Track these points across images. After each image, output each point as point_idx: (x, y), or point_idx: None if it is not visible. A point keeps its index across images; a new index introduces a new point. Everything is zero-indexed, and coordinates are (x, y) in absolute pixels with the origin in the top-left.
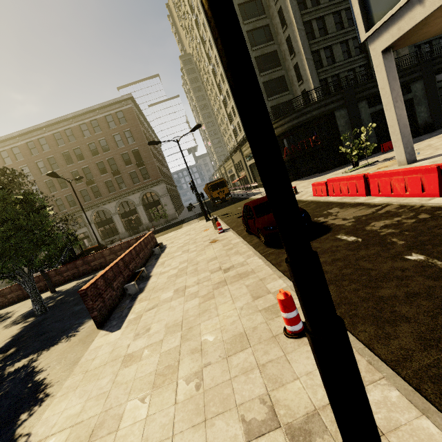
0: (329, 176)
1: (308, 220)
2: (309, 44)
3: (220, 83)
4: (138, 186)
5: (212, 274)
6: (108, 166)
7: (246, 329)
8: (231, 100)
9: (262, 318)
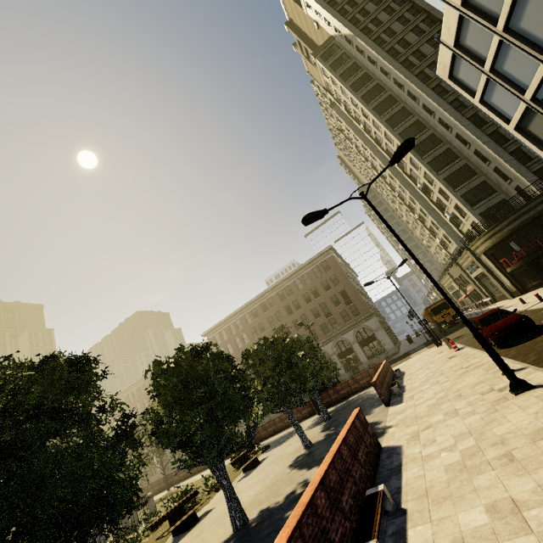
0: None
1: (528, 323)
2: (502, 148)
3: (410, 204)
4: (350, 323)
5: (456, 371)
6: (320, 310)
7: (482, 379)
8: (427, 216)
9: (491, 375)
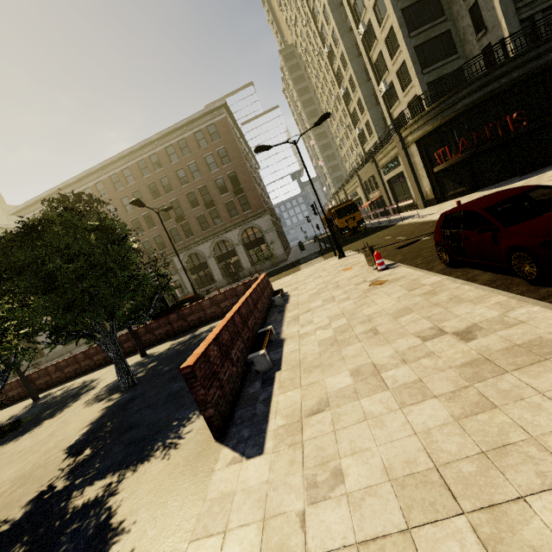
0: None
1: None
2: None
3: (339, 70)
4: (236, 219)
5: (428, 342)
6: (199, 196)
7: None
8: (356, 91)
9: None
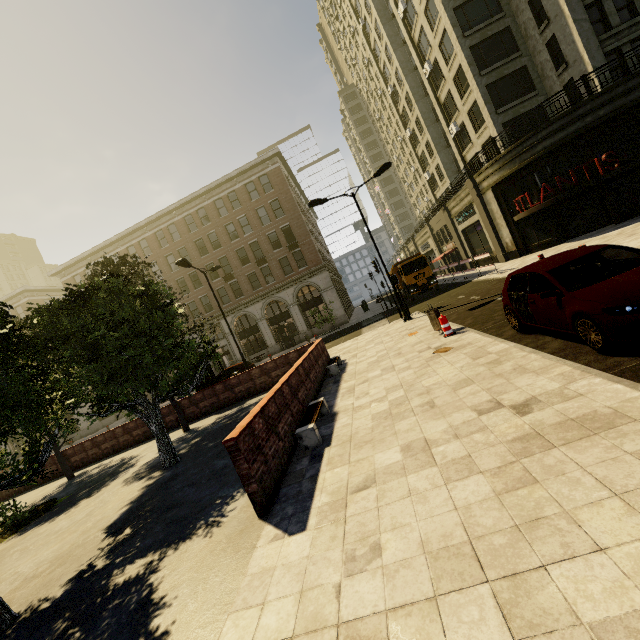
0: None
1: None
2: None
3: (405, 111)
4: (291, 277)
5: (484, 416)
6: (250, 252)
7: None
8: (424, 133)
9: None
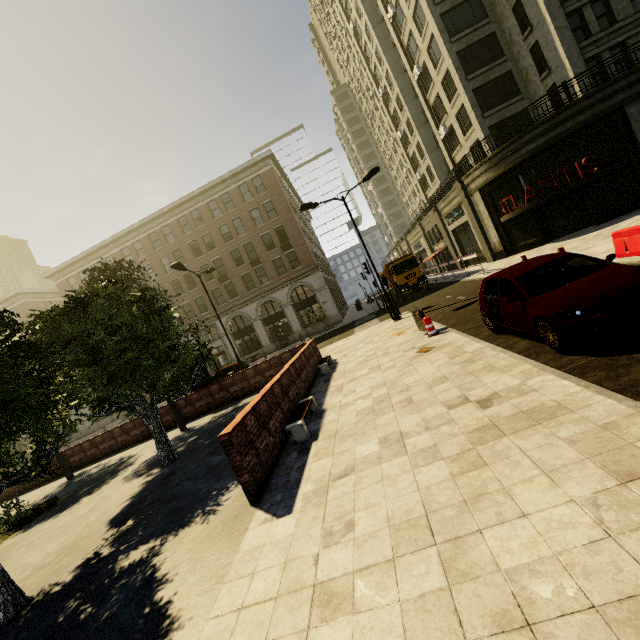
0: (629, 224)
1: None
2: (559, 3)
3: (396, 112)
4: (285, 278)
5: (452, 410)
6: (244, 254)
7: None
8: (414, 134)
9: None
